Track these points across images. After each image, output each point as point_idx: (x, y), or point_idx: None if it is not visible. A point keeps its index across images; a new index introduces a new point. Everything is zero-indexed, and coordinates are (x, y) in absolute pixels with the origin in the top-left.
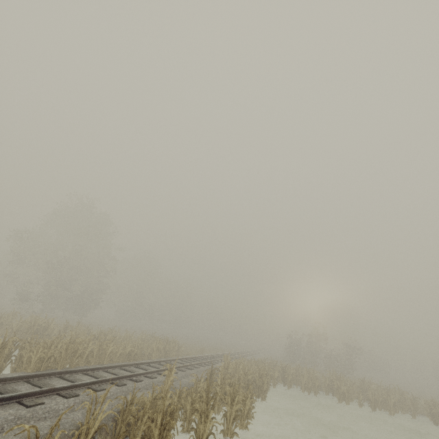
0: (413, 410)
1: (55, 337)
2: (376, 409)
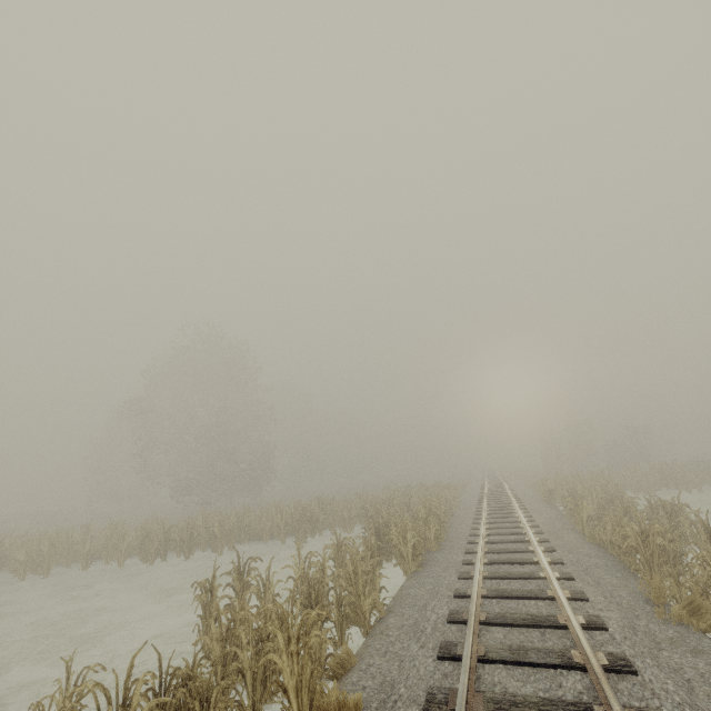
0: None
1: (385, 513)
2: None
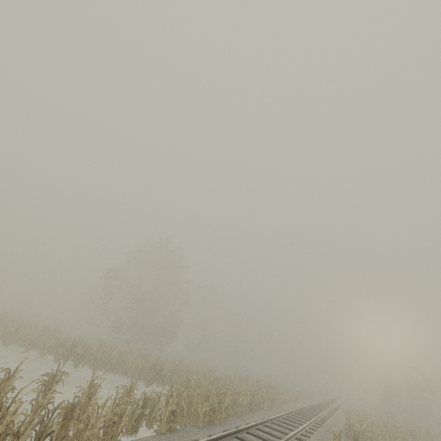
0: None
1: (193, 383)
2: None
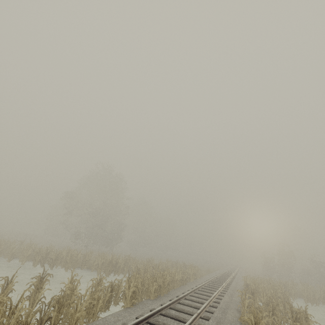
0: None
1: (142, 271)
2: None
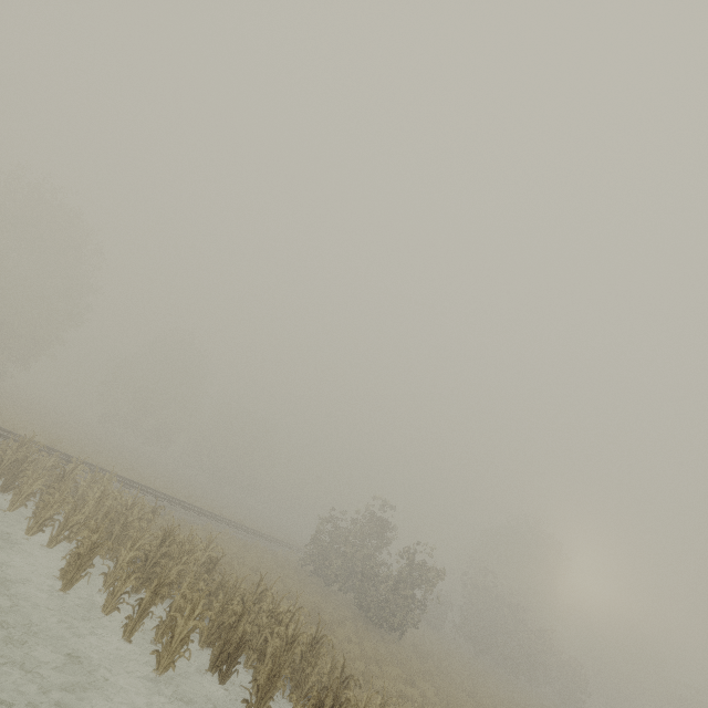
0: (262, 694)
1: None
2: (133, 635)
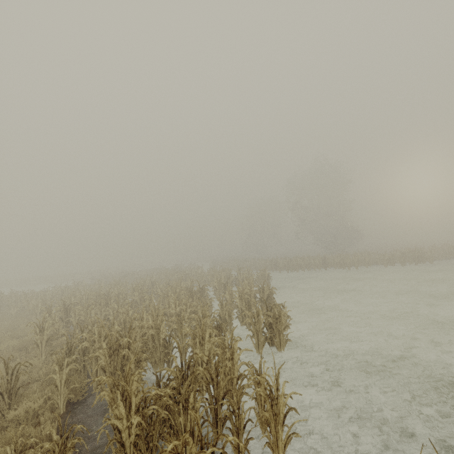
0: None
1: None
2: None
